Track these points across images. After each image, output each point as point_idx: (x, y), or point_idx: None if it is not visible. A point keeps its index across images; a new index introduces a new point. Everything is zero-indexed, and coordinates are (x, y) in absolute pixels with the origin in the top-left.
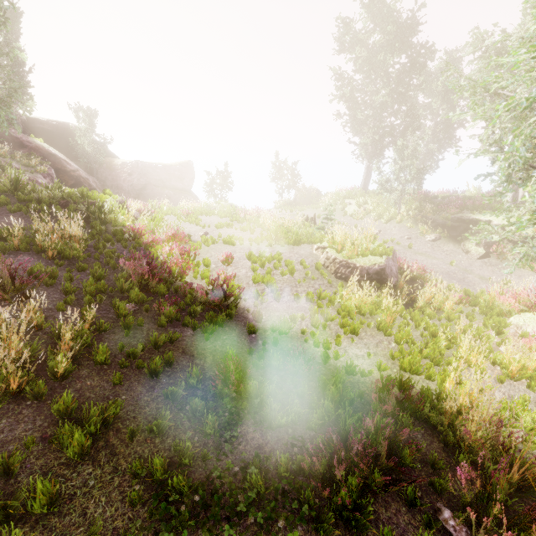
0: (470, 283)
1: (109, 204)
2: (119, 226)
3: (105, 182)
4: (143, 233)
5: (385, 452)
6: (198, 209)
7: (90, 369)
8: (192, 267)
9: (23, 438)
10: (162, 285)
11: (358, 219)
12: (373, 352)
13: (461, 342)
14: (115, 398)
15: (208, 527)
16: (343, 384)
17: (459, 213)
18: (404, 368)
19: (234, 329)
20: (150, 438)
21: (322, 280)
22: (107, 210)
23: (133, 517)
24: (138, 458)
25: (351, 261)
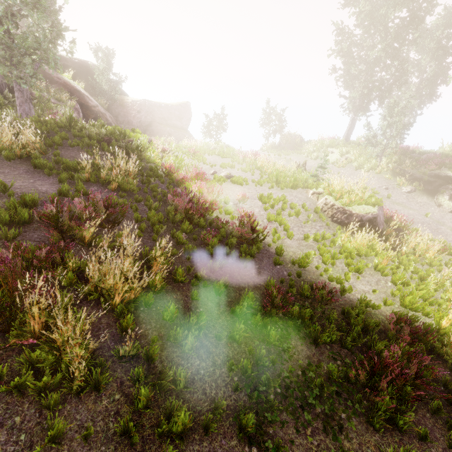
0: (442, 234)
1: (142, 143)
2: (151, 163)
3: (117, 117)
4: (174, 171)
5: (414, 373)
6: (200, 148)
7: (172, 286)
8: (214, 203)
9: (147, 335)
10: (202, 219)
11: (339, 167)
12: (376, 289)
13: (450, 287)
14: (195, 309)
15: (290, 411)
16: (362, 315)
17: (437, 170)
18: (405, 305)
19: (261, 260)
20: (229, 343)
21: (320, 222)
22: (140, 148)
23: (236, 398)
24: (226, 357)
25: (347, 208)
